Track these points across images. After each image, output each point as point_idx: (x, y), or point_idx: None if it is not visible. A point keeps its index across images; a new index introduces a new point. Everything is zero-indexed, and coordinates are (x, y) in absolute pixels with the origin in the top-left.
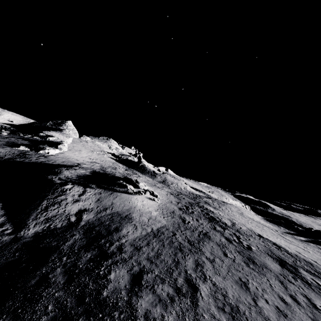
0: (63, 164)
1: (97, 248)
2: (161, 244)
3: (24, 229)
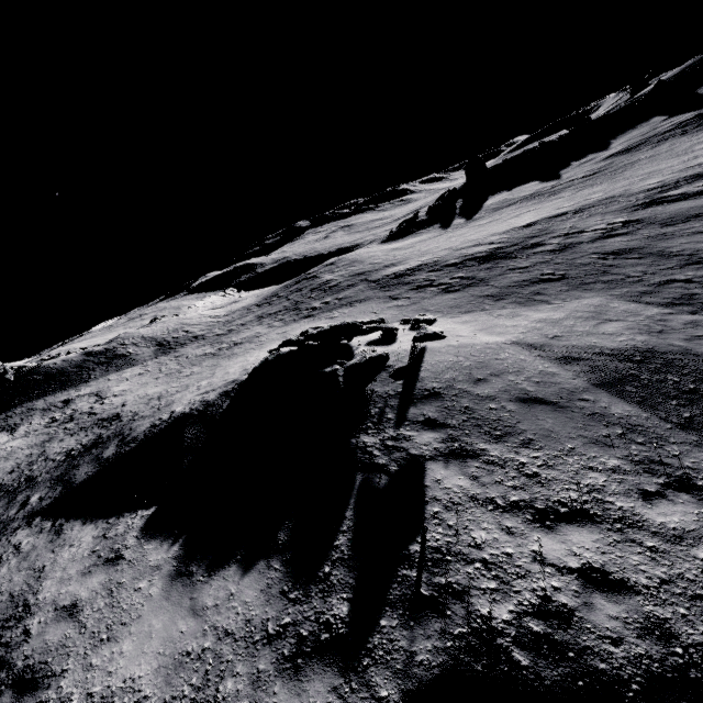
0: None
1: None
2: None
3: None
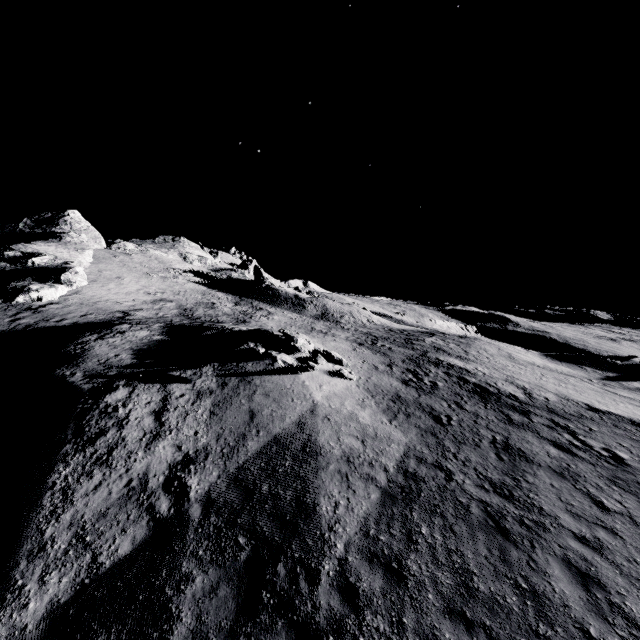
0: (86, 322)
1: (279, 619)
2: (441, 524)
3: (7, 614)
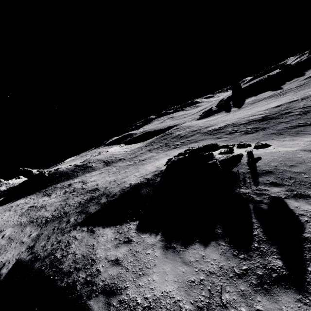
0: None
1: None
2: None
3: None
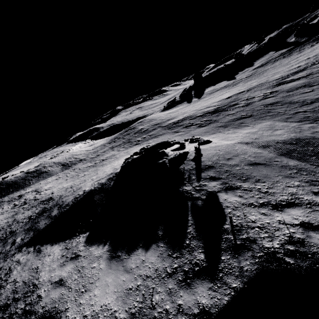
0: None
1: None
2: None
3: None
